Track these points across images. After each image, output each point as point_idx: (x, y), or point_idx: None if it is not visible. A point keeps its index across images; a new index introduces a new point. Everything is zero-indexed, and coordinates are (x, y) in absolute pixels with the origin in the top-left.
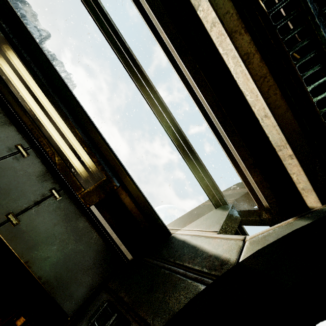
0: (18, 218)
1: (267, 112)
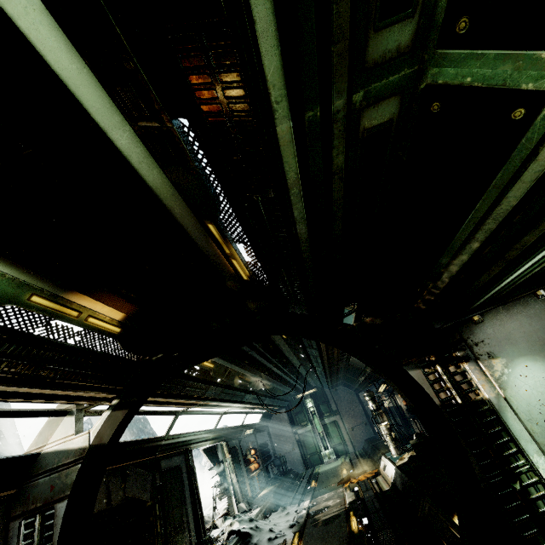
0: None
1: (77, 393)
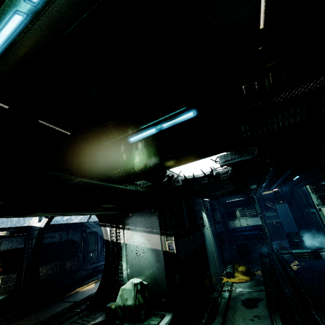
0: (1, 247)
1: None
